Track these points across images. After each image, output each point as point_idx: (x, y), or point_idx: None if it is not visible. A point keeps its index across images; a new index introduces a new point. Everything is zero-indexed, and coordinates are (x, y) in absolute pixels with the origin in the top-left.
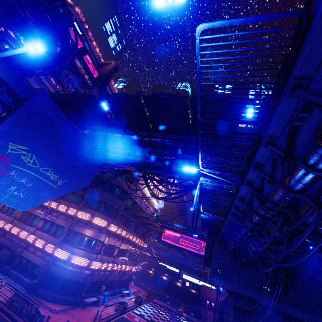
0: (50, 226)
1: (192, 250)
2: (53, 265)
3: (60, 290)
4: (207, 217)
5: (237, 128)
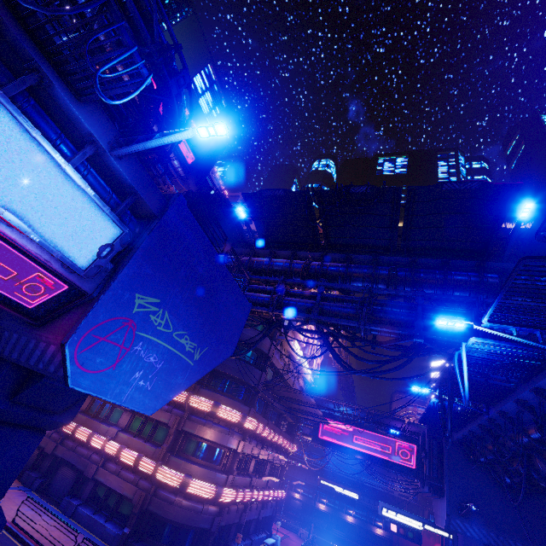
0: (140, 423)
1: (379, 455)
2: (156, 499)
3: (169, 545)
4: (445, 403)
5: (494, 237)
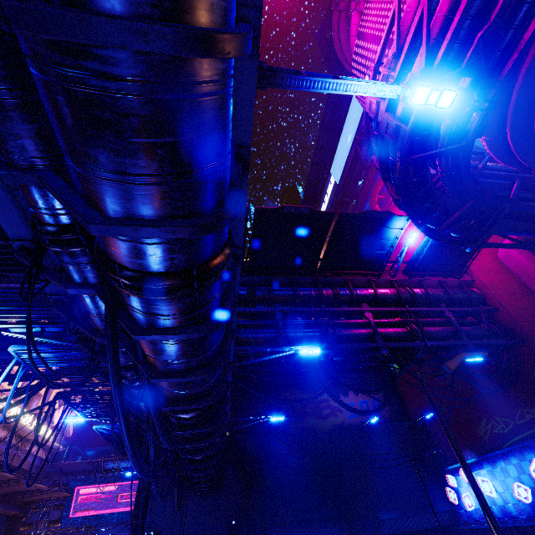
0: None
1: None
2: None
3: None
4: (106, 427)
5: None
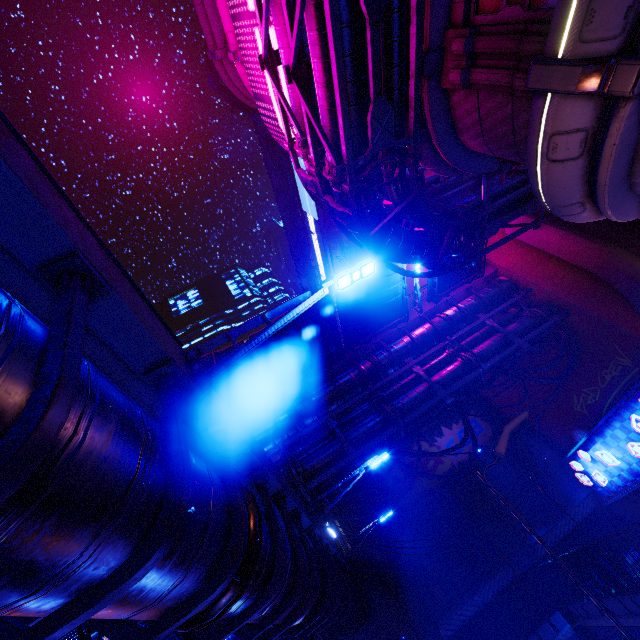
0: None
1: None
2: None
3: None
4: None
5: None
